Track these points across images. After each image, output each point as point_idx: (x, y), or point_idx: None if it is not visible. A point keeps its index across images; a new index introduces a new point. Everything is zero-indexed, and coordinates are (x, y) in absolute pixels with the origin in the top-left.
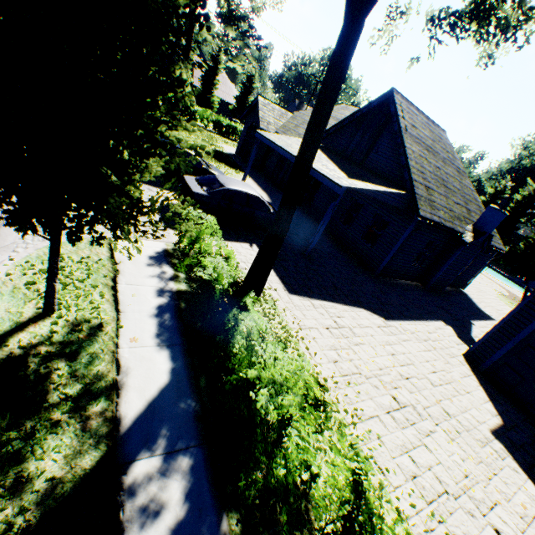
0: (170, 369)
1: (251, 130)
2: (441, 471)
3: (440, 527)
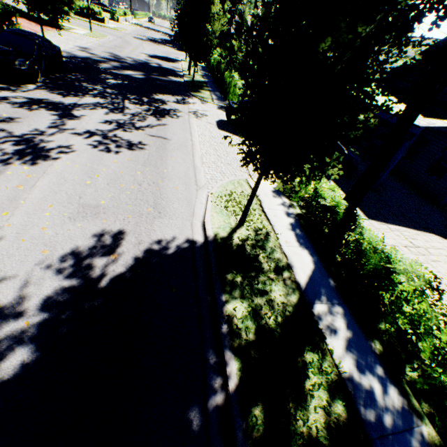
0: (311, 260)
1: None
2: None
3: None
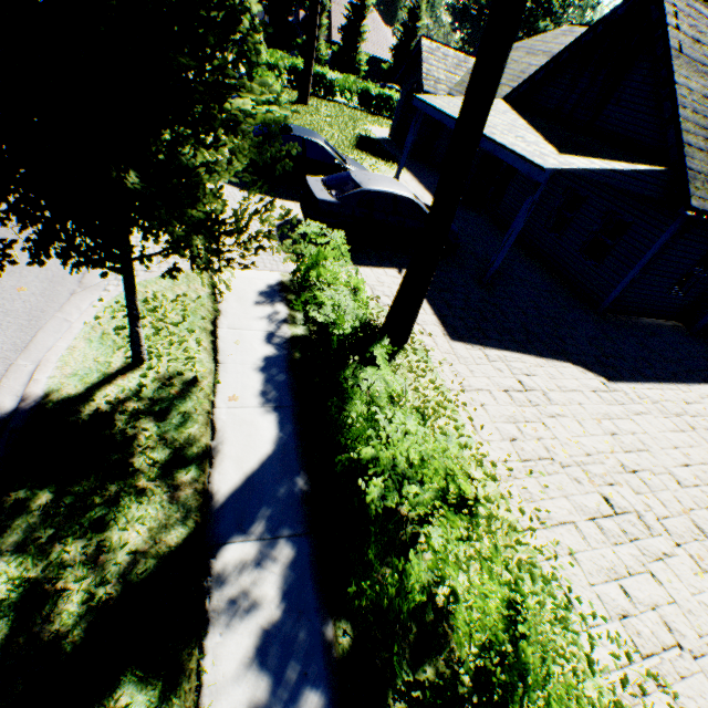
0: (275, 436)
1: (410, 98)
2: (675, 615)
3: (660, 693)
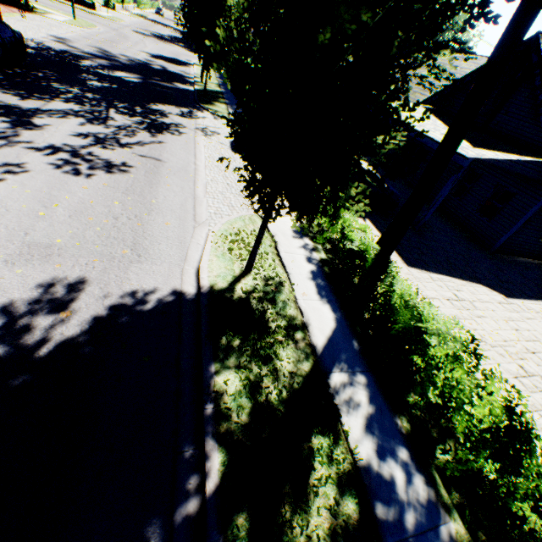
0: (333, 317)
1: None
2: None
3: None
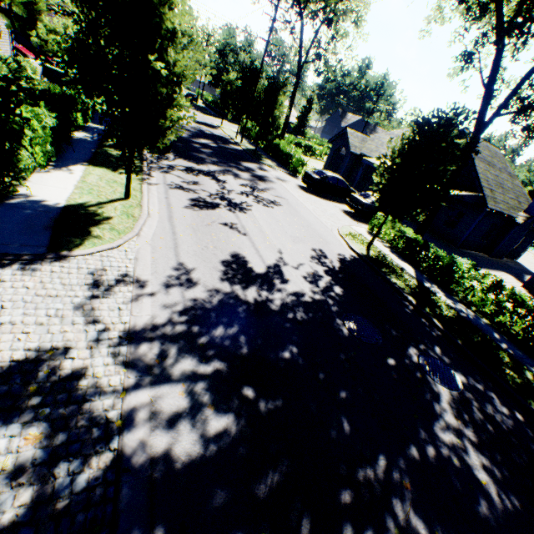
0: (410, 267)
1: (337, 152)
2: None
3: None
